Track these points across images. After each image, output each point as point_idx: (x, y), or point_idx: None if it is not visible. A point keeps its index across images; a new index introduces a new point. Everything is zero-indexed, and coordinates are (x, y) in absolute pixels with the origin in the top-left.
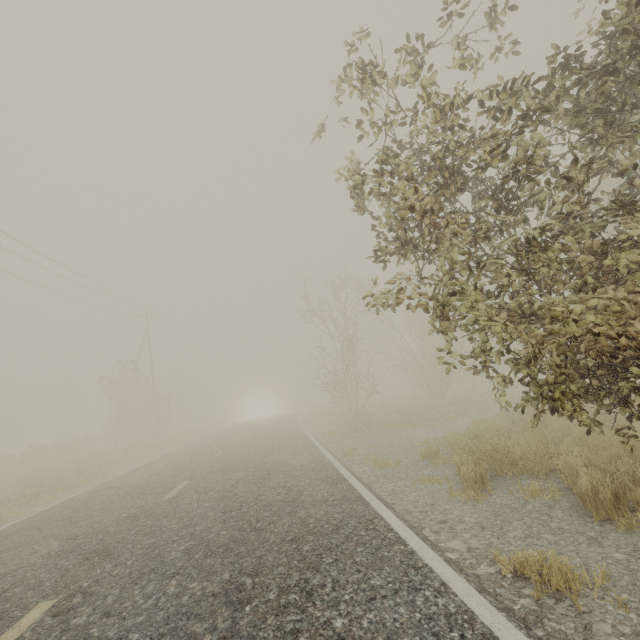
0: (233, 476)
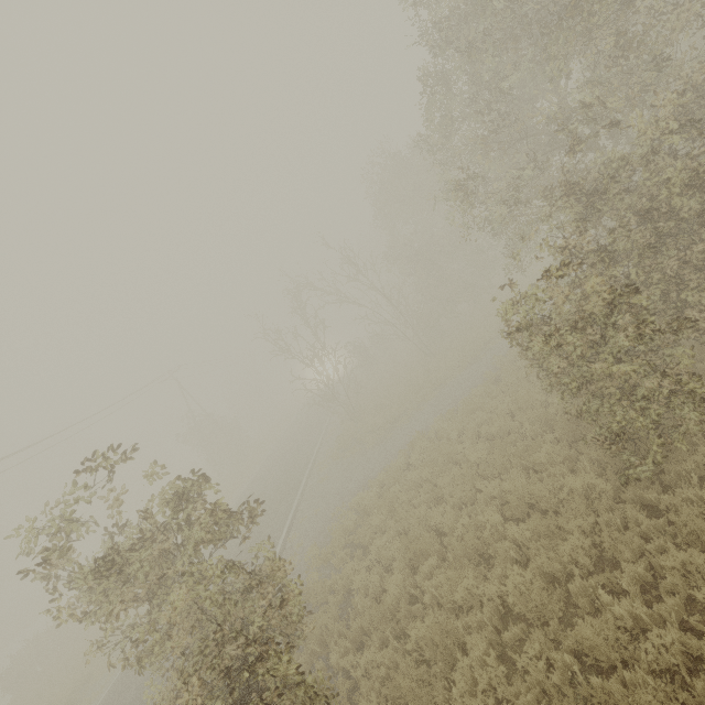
0: None
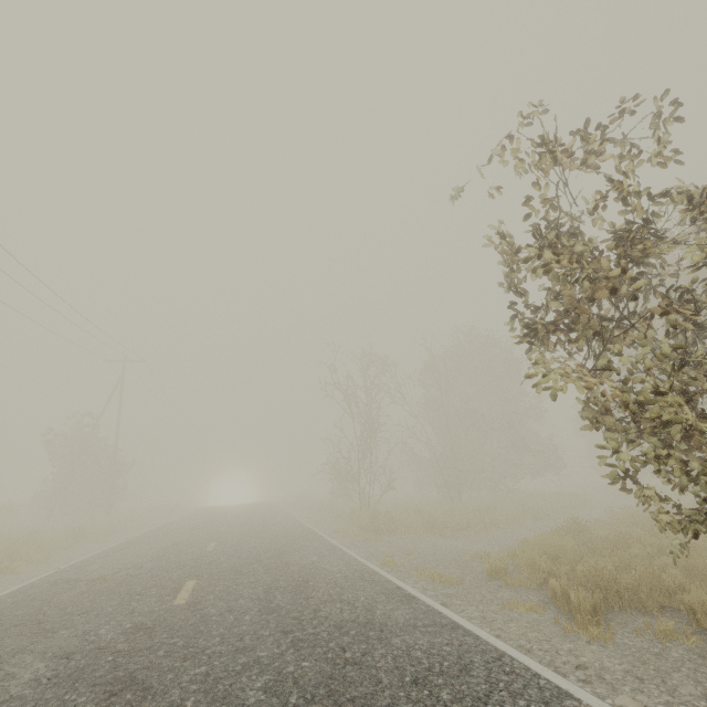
0: (257, 579)
